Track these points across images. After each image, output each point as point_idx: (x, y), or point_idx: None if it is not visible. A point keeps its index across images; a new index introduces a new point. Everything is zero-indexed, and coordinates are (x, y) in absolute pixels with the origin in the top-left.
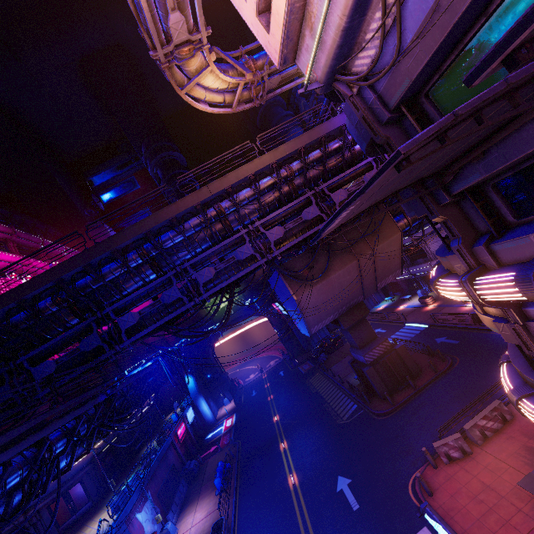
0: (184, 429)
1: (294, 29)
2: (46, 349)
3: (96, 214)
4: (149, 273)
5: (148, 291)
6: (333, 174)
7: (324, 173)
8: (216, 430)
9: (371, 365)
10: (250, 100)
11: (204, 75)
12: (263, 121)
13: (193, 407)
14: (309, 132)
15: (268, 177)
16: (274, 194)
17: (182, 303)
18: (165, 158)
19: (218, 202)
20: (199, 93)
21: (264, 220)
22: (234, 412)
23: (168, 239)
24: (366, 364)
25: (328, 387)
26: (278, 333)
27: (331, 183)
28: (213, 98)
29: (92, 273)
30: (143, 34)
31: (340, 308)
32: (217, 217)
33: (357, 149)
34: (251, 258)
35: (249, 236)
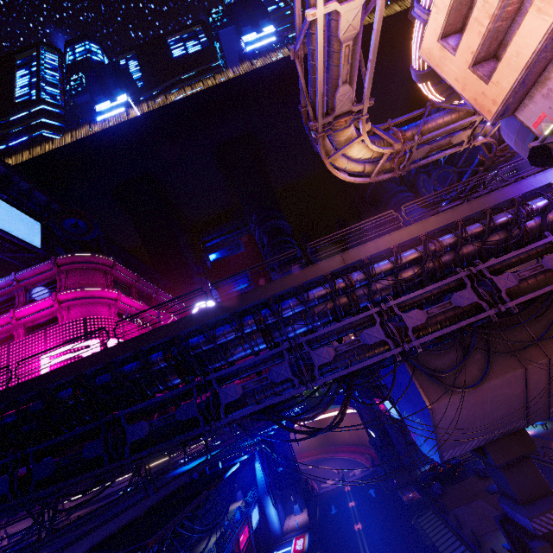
0: (247, 535)
1: (535, 72)
2: (144, 406)
3: (203, 270)
4: (260, 342)
5: (256, 363)
6: (493, 253)
7: (481, 252)
8: (282, 548)
9: (545, 539)
10: (362, 177)
11: (353, 144)
12: (372, 196)
13: (259, 505)
14: (470, 203)
15: (410, 250)
16: (414, 271)
17: (290, 384)
18: (273, 225)
19: (347, 273)
20: (342, 162)
21: (400, 300)
22: (307, 530)
23: (287, 308)
24: (534, 534)
25: (452, 544)
26: (374, 436)
27: (493, 263)
28: (353, 167)
29: (207, 333)
30: (308, 107)
31: (490, 432)
32: (345, 289)
33: (529, 226)
34: (380, 343)
35: (378, 316)
